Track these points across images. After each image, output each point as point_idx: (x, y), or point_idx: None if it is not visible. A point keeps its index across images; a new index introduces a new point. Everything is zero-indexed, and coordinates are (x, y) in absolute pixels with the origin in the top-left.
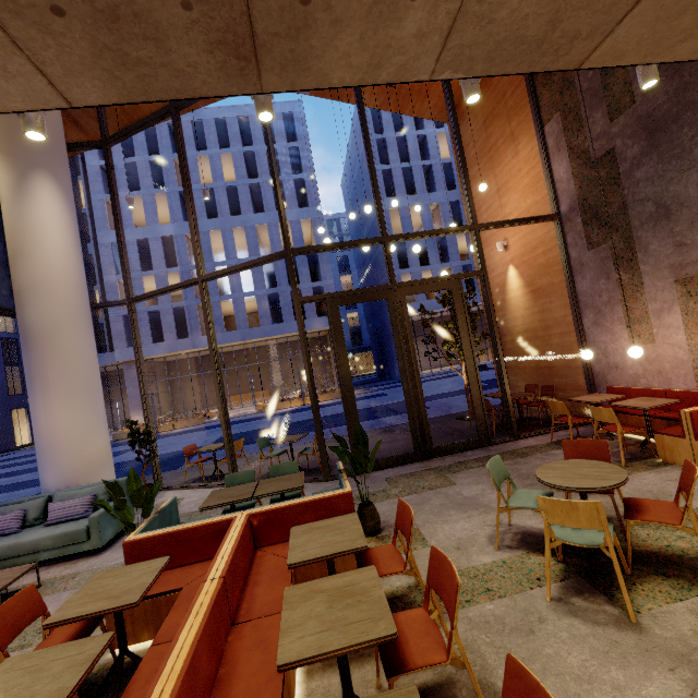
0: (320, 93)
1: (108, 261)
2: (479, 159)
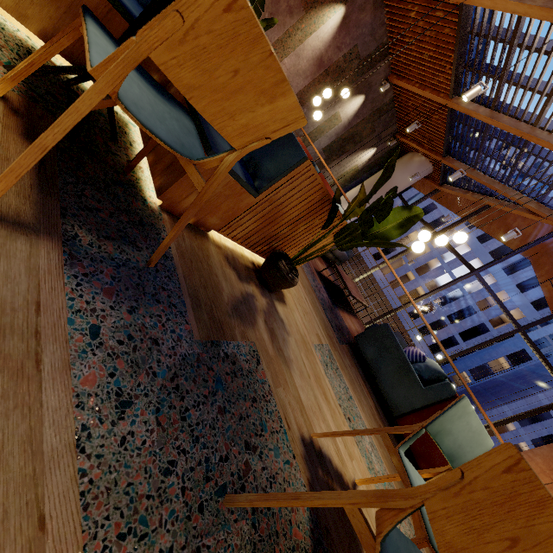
0: (550, 305)
1: (409, 194)
2: (547, 462)
